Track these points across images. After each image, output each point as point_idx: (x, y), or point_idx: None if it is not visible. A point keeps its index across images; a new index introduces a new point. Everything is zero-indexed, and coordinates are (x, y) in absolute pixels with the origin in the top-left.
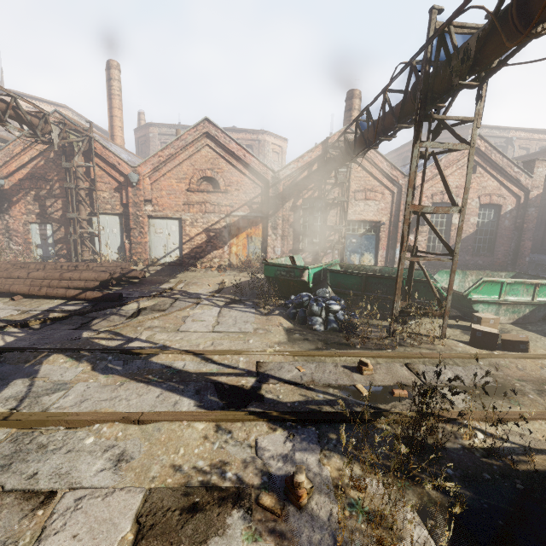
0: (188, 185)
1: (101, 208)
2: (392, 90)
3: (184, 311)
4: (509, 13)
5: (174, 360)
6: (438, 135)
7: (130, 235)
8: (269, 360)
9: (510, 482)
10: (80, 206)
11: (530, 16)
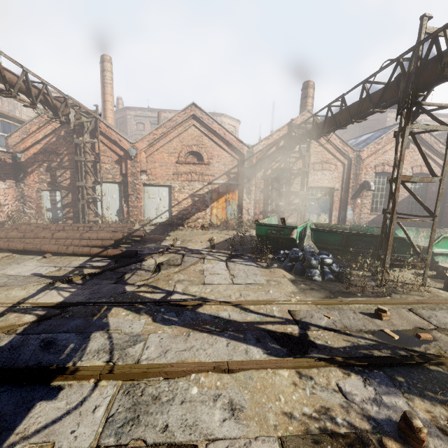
0: (177, 158)
1: (103, 177)
2: (370, 82)
3: (198, 266)
4: None
5: (217, 310)
6: (416, 118)
7: (127, 200)
8: (297, 309)
9: None
10: (87, 176)
11: None
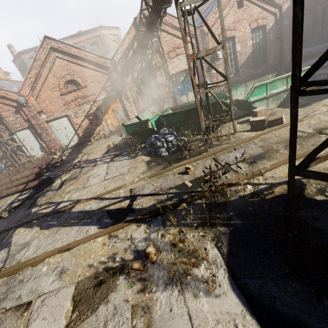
0: (59, 91)
1: (14, 128)
2: None
3: (87, 174)
4: None
5: (84, 206)
6: None
7: (42, 138)
8: (136, 186)
9: (262, 207)
10: (0, 132)
11: None
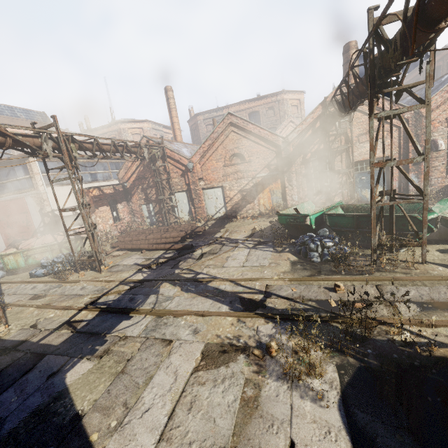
0: (223, 162)
1: (175, 189)
2: (358, 65)
3: (227, 253)
4: (412, 21)
5: (220, 285)
6: (399, 97)
7: (193, 203)
8: (274, 284)
9: (412, 361)
10: (164, 191)
11: (430, 18)
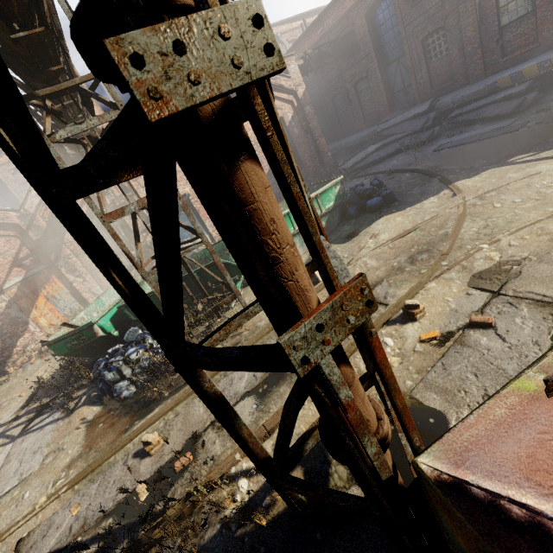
0: None
1: None
2: None
3: None
4: None
5: None
6: (91, 106)
7: None
8: (37, 524)
9: None
10: None
11: None
